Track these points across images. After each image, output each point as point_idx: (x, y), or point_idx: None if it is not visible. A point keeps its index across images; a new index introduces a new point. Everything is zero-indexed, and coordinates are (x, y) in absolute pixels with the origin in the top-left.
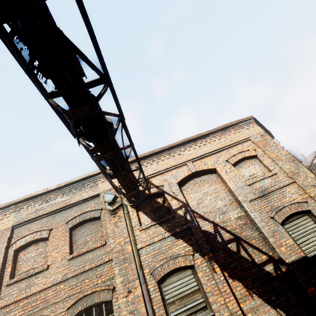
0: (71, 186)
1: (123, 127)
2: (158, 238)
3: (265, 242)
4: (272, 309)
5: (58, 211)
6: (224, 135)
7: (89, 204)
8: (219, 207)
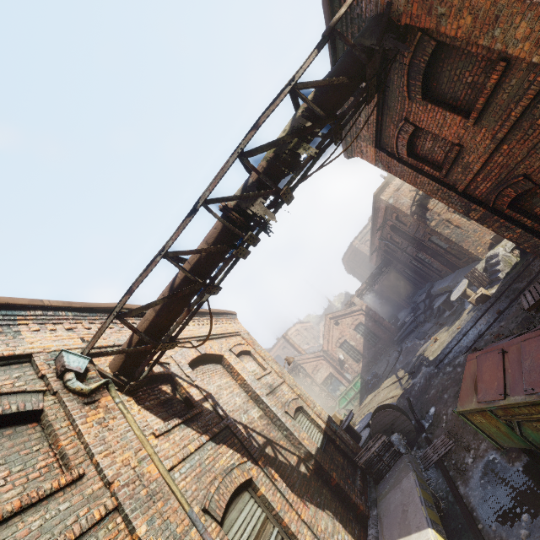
0: None
1: None
2: (194, 445)
3: (289, 441)
4: (323, 513)
5: None
6: (218, 321)
7: None
8: (239, 404)
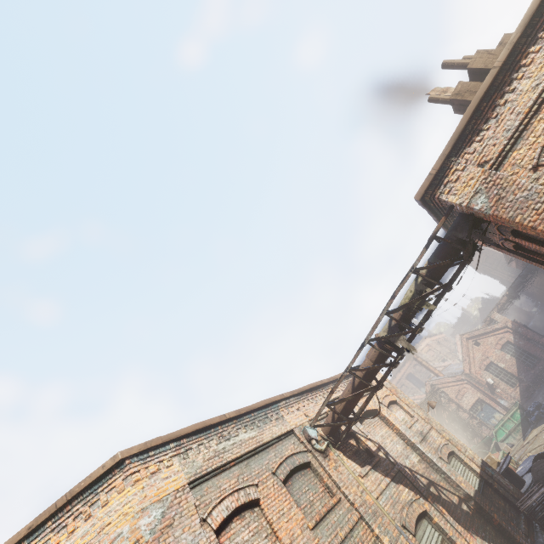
0: (252, 416)
1: None
2: (383, 484)
3: (448, 483)
4: None
5: (251, 455)
6: None
7: (286, 445)
8: (400, 451)
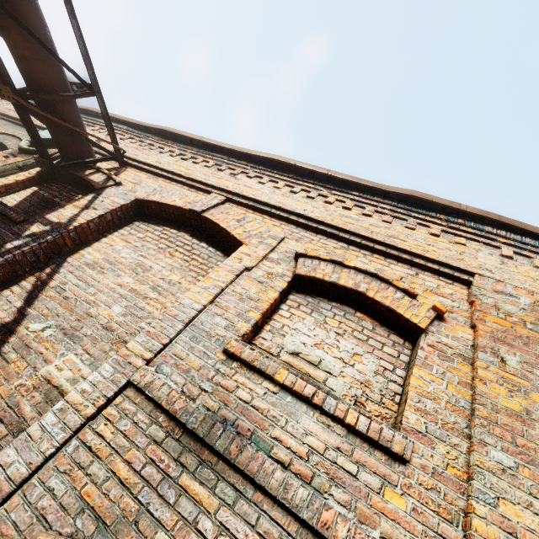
0: None
1: None
2: None
3: None
4: None
5: (17, 122)
6: (393, 218)
7: None
8: (96, 314)
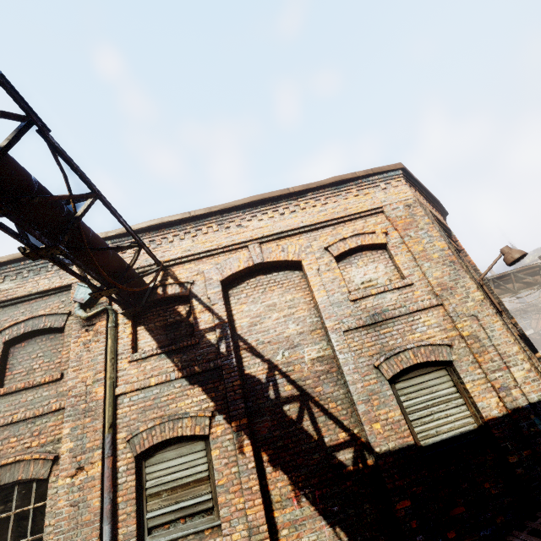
0: (22, 265)
1: (53, 150)
2: (157, 379)
3: (353, 409)
4: (327, 527)
5: None
6: (335, 197)
7: (50, 302)
8: (289, 334)
